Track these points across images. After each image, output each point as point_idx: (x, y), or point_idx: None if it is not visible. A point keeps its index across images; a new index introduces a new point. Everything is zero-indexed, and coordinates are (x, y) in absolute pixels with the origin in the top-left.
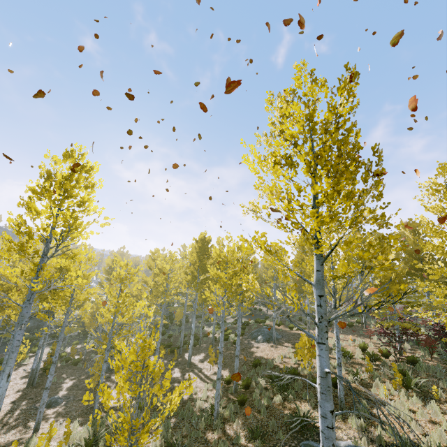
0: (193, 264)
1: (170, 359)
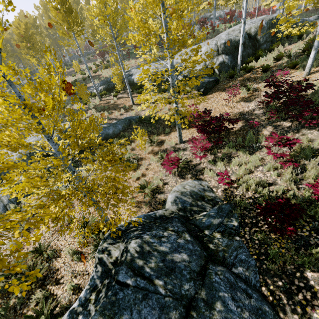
0: None
1: None
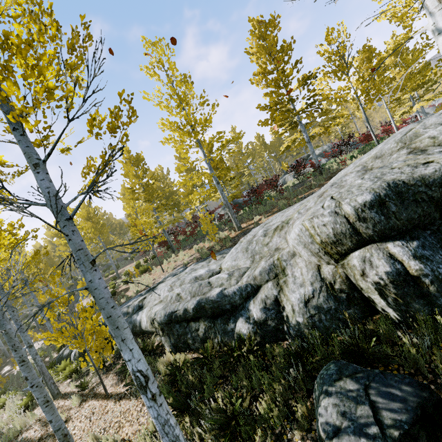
0: None
1: None
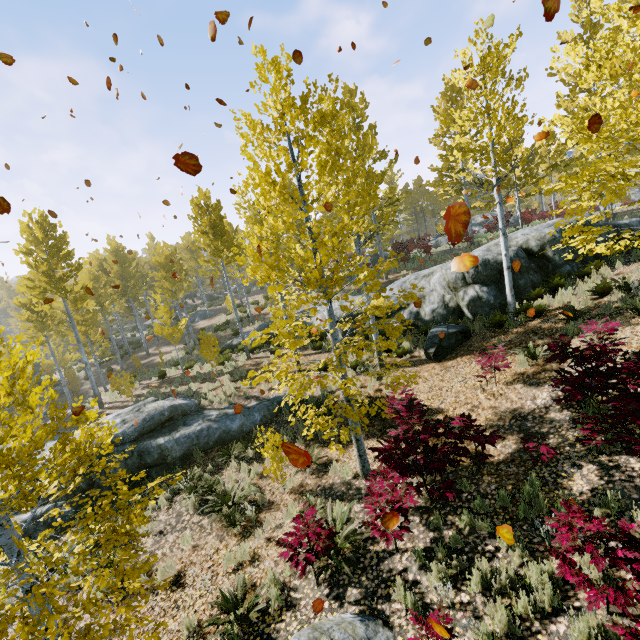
0: (117, 275)
1: (124, 362)
